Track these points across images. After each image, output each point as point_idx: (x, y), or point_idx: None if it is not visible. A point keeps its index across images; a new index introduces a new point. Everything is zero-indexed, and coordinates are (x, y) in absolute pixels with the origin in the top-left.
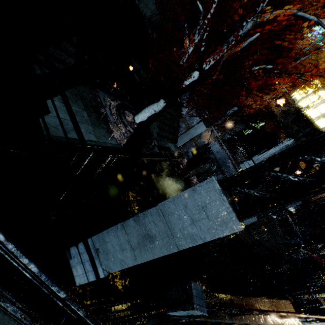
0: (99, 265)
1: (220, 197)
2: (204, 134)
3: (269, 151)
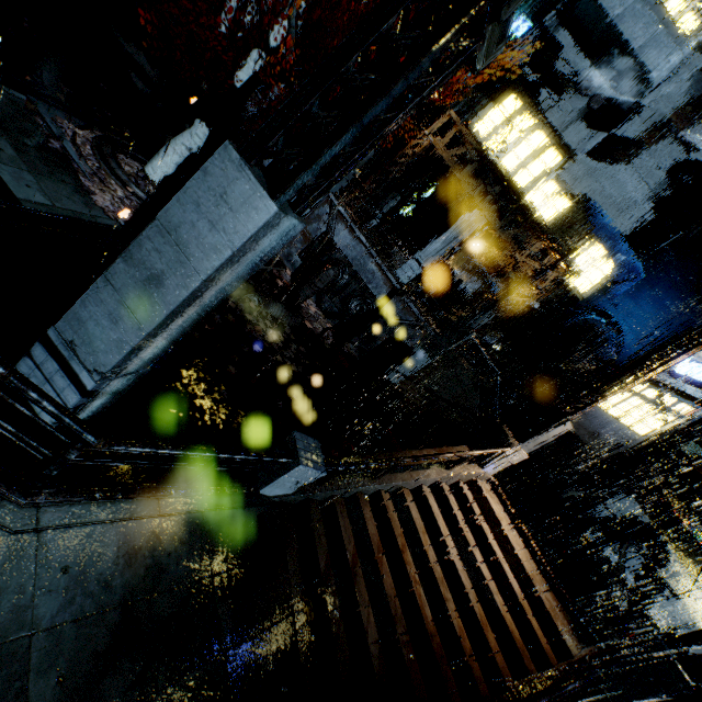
0: (80, 369)
1: (241, 171)
2: (317, 212)
3: (442, 237)
